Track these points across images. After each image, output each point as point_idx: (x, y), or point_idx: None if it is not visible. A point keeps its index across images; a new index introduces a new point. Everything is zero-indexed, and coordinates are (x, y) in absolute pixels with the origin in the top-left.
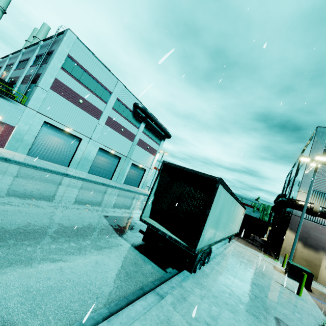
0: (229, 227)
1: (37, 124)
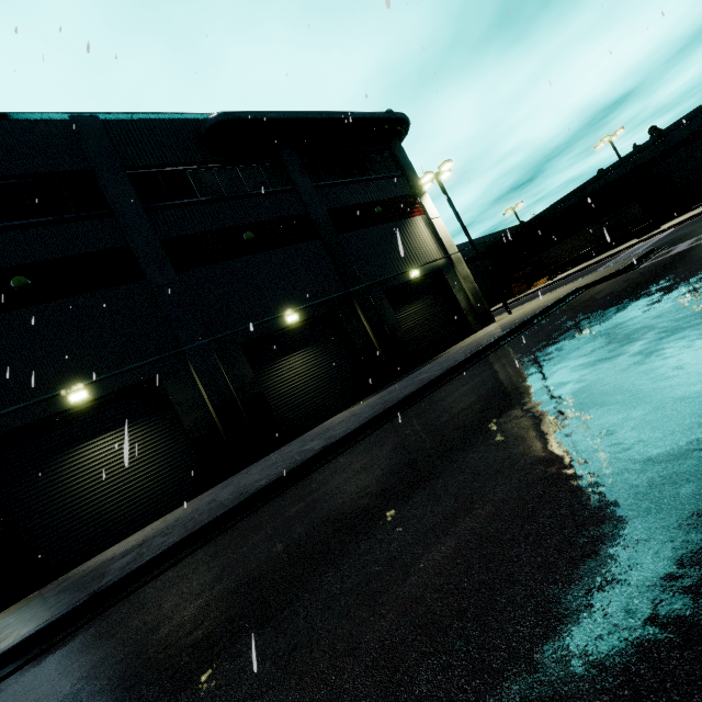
0: None
1: None
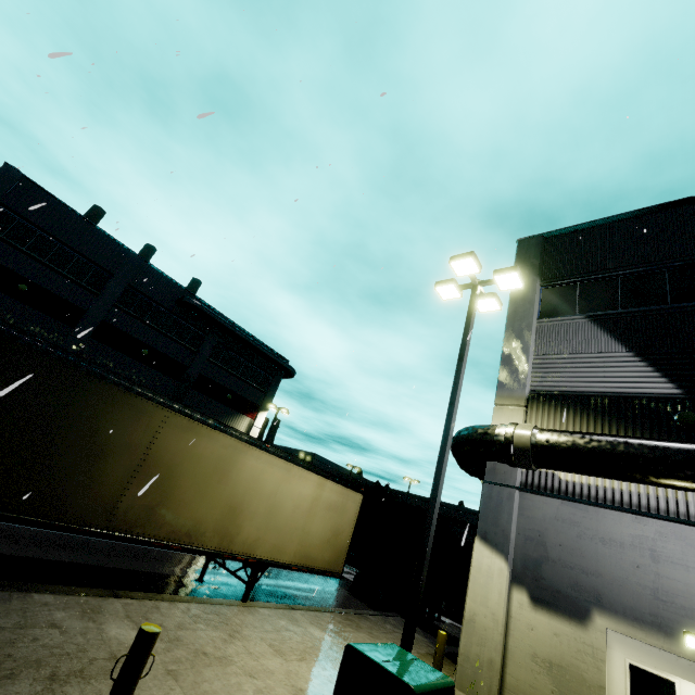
0: (73, 482)
1: None
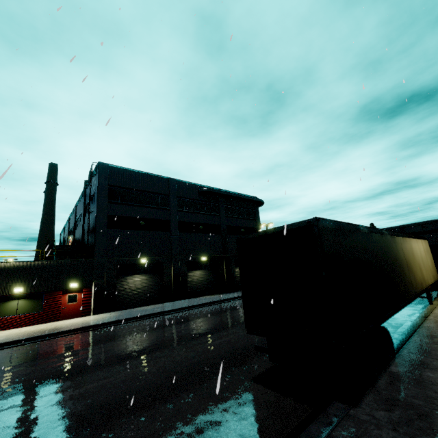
0: (405, 281)
1: (111, 271)
